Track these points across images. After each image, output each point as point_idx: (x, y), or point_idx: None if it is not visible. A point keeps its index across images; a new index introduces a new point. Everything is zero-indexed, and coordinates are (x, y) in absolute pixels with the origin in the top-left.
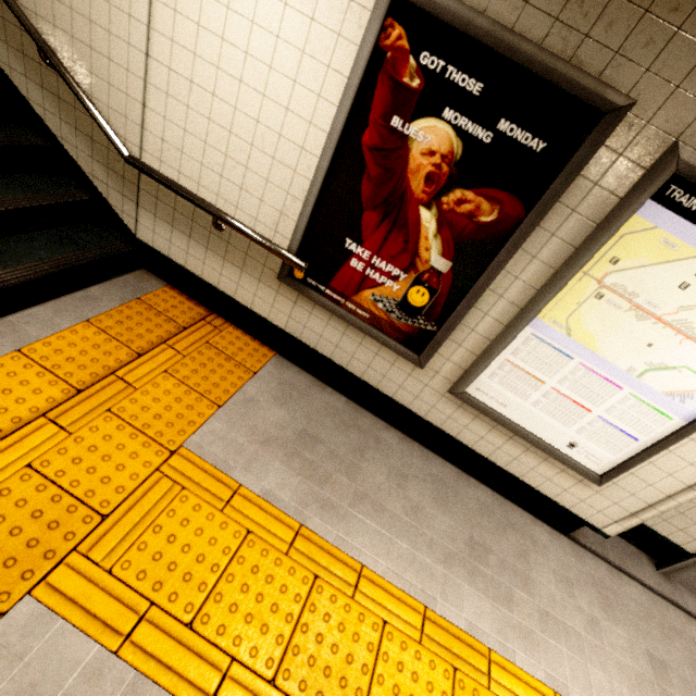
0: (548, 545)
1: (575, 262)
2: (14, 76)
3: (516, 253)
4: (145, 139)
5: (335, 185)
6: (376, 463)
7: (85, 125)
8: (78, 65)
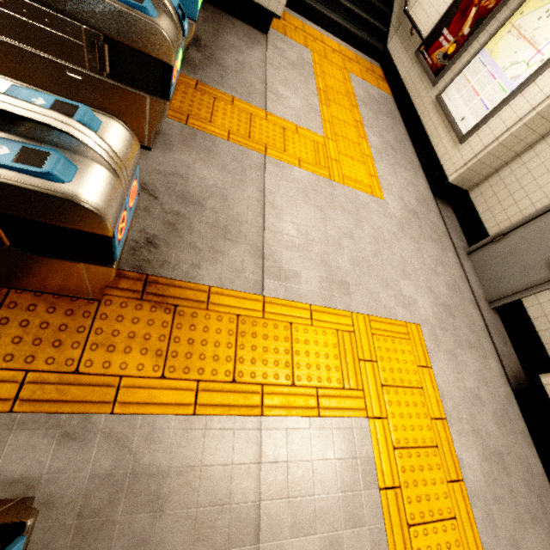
0: (421, 184)
1: (507, 16)
2: None
3: (492, 21)
4: (414, 5)
5: (454, 6)
6: (388, 121)
7: (402, 4)
8: None
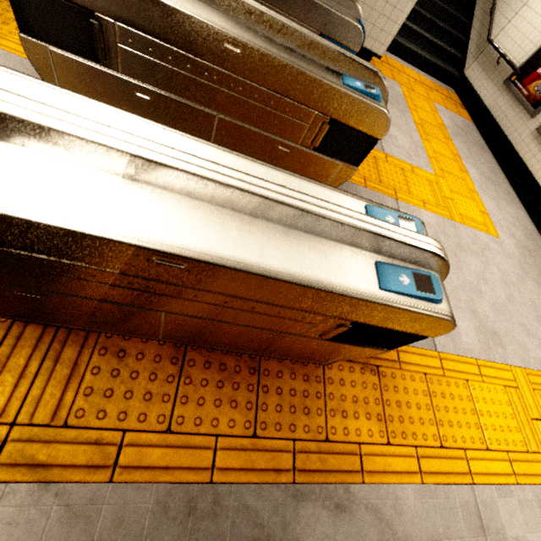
0: (523, 217)
1: None
2: (475, 20)
3: None
4: (499, 34)
5: None
6: (478, 151)
7: (483, 33)
8: (499, 12)
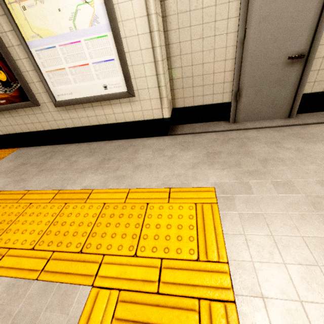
0: (154, 143)
1: None
2: None
3: None
4: None
5: None
6: (57, 157)
7: None
8: None
